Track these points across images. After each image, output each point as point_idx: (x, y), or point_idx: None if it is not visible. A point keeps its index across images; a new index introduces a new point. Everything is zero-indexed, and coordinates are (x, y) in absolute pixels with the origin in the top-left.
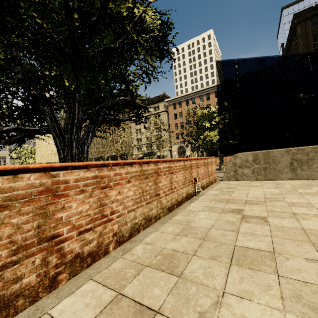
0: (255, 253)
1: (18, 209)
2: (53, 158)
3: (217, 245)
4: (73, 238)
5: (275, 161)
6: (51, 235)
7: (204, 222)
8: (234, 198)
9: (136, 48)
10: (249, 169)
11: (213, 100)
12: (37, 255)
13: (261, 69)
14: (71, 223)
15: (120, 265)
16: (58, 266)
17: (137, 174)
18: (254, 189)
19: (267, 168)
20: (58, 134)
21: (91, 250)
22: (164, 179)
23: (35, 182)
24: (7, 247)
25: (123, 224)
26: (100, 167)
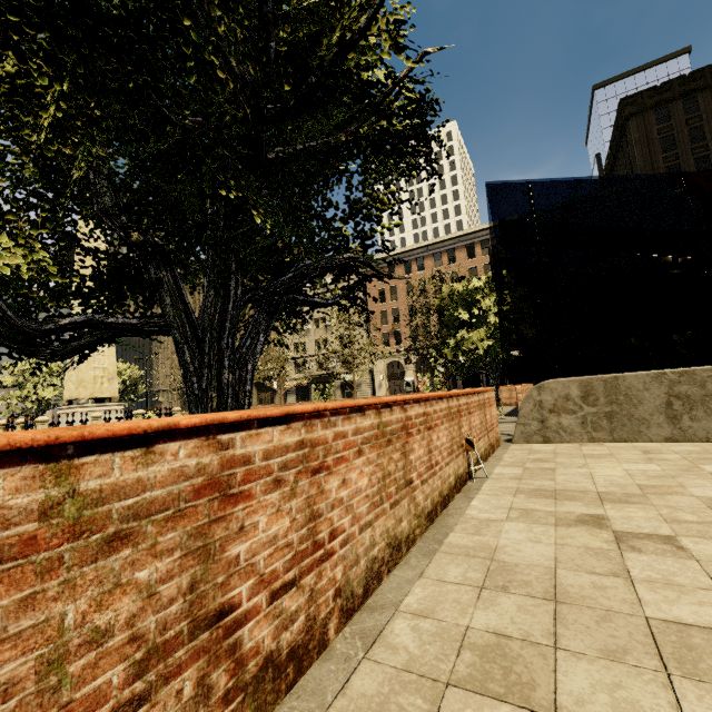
0: (709, 639)
1: (151, 541)
2: (106, 388)
3: (602, 618)
4: (260, 611)
5: (631, 399)
6: (218, 608)
7: (531, 552)
8: (568, 488)
9: (373, 149)
10: (573, 417)
11: (463, 263)
12: (186, 671)
13: (561, 202)
14: (256, 571)
15: (376, 683)
16: (230, 696)
17: (373, 433)
18: (598, 463)
19: (615, 414)
20: (190, 336)
21: (295, 640)
22: (418, 442)
23: (188, 464)
24: (125, 654)
25: (353, 564)
26: (308, 418)
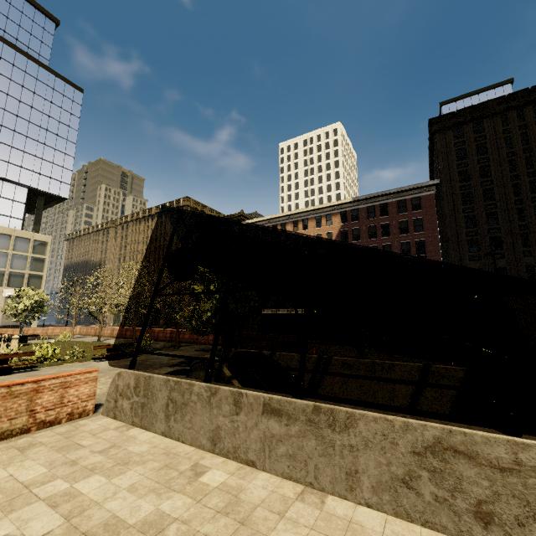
0: None
1: None
2: None
3: None
4: None
5: (153, 396)
6: None
7: None
8: None
9: None
10: (128, 402)
11: (312, 230)
12: None
13: (382, 191)
14: None
15: None
16: None
17: None
18: (34, 460)
19: (145, 405)
20: None
21: None
22: None
23: None
24: None
25: None
26: None
